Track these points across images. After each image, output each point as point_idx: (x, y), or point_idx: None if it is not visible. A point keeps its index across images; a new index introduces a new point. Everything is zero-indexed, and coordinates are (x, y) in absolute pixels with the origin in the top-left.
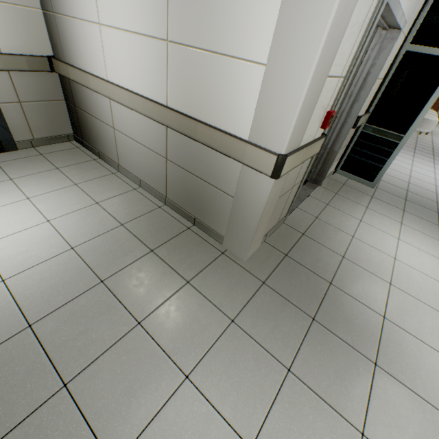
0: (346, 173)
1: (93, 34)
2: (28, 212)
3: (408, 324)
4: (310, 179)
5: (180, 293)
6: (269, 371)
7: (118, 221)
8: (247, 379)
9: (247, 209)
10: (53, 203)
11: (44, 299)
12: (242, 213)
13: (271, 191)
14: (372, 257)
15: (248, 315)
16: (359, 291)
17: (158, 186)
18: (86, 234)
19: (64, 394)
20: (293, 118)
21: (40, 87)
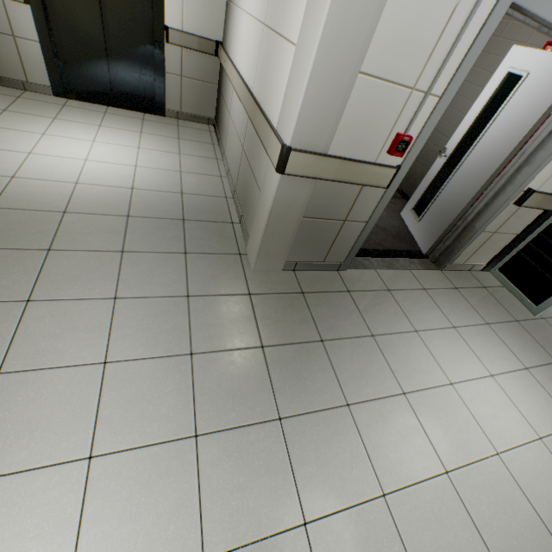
0: (503, 277)
1: (239, 21)
2: (129, 156)
3: (373, 432)
4: (432, 256)
5: (171, 255)
6: (175, 341)
7: (181, 190)
8: (152, 332)
9: (263, 208)
10: (151, 158)
11: (86, 205)
12: (260, 212)
13: (279, 190)
14: (415, 360)
15: (205, 302)
16: (348, 368)
17: (235, 177)
18: (150, 185)
19: (44, 253)
20: (298, 104)
21: (201, 67)
